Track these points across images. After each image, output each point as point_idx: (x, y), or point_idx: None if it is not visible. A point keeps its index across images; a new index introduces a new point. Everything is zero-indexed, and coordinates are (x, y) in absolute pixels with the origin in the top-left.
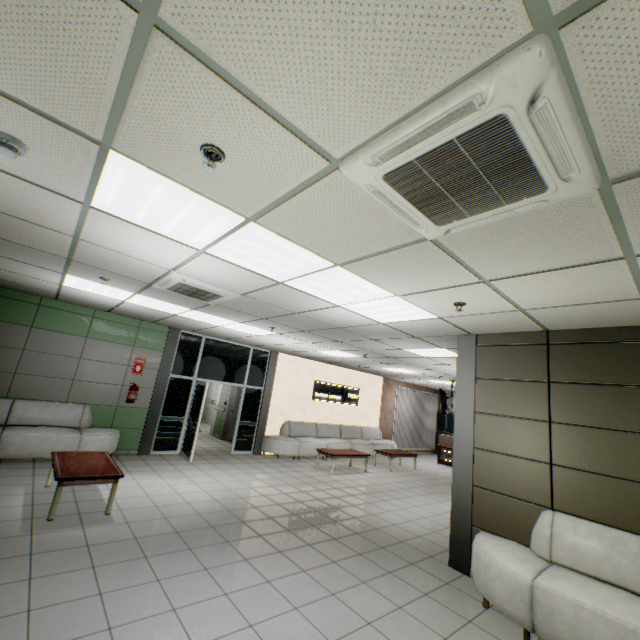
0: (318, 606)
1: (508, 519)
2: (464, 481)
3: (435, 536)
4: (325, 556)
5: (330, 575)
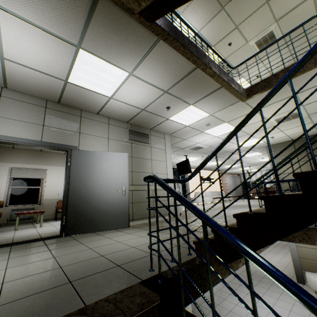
0: (278, 302)
1: (313, 267)
2: (295, 256)
3: (284, 272)
4: (264, 287)
5: (271, 293)
